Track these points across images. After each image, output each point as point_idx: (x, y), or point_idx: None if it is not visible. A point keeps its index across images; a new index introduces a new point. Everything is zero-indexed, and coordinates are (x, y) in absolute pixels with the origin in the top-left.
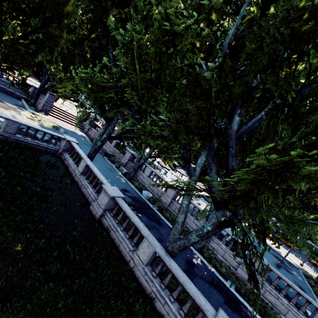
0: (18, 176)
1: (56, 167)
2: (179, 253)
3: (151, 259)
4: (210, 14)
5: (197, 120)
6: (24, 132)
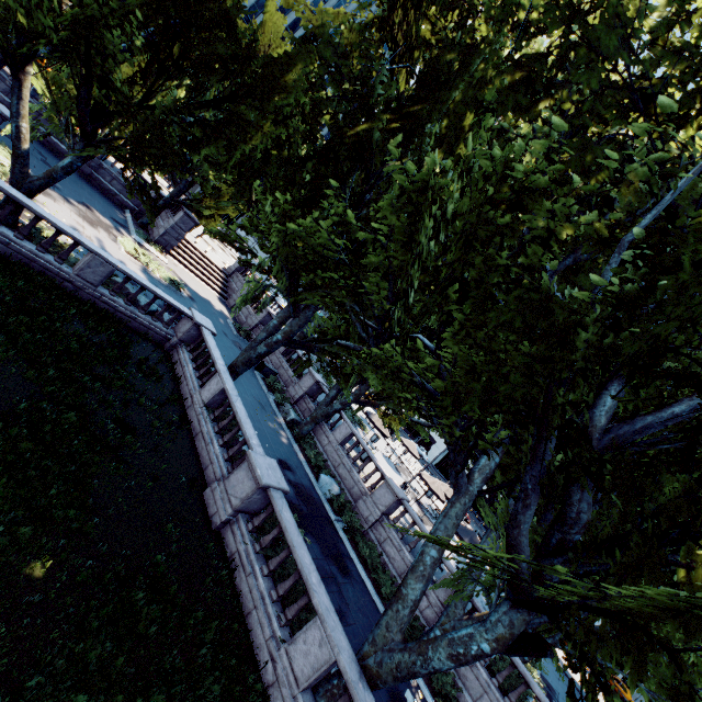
0: (77, 382)
1: (157, 376)
2: (391, 683)
3: (319, 678)
4: (598, 170)
5: (518, 383)
6: (116, 286)
